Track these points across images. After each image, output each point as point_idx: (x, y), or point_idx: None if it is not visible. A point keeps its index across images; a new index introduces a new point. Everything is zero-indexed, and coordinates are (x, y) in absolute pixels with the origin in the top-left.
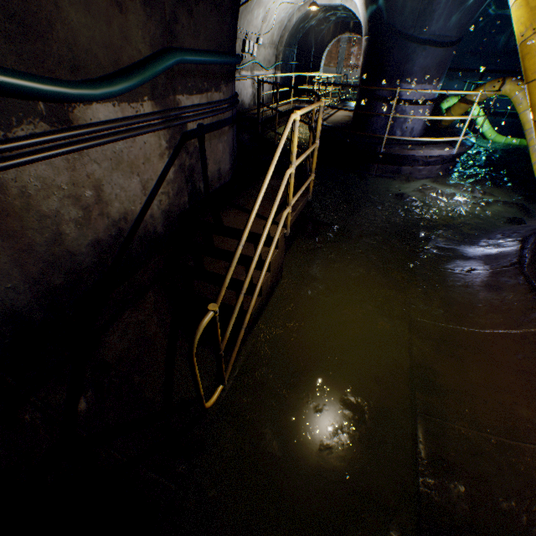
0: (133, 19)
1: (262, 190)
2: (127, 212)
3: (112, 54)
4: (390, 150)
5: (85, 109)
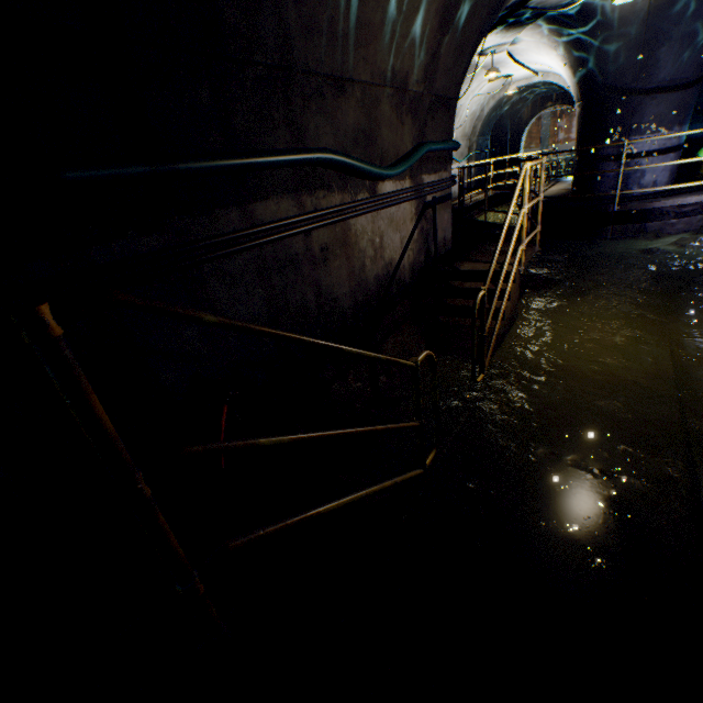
0: (406, 129)
1: (508, 216)
2: (392, 259)
3: (395, 151)
4: (626, 206)
5: (382, 185)
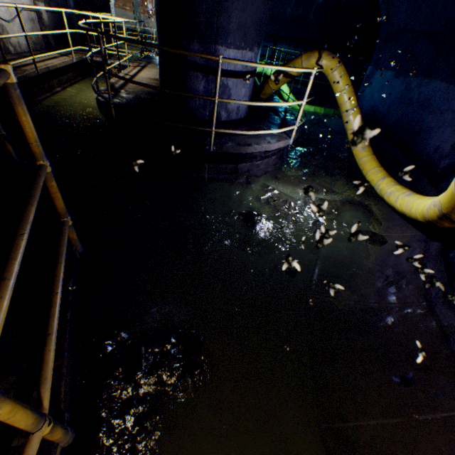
0: None
1: None
2: None
3: None
4: (223, 147)
5: None
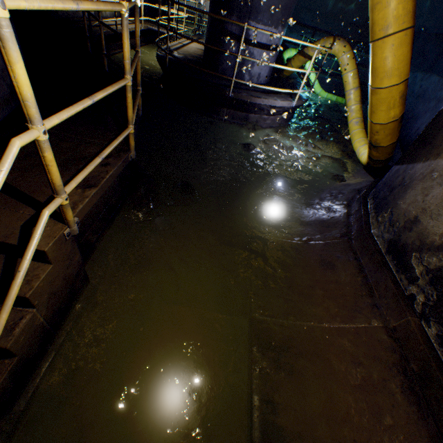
0: None
1: None
2: None
3: None
4: (239, 95)
5: None
